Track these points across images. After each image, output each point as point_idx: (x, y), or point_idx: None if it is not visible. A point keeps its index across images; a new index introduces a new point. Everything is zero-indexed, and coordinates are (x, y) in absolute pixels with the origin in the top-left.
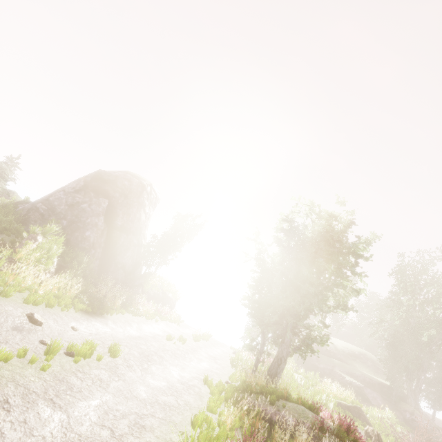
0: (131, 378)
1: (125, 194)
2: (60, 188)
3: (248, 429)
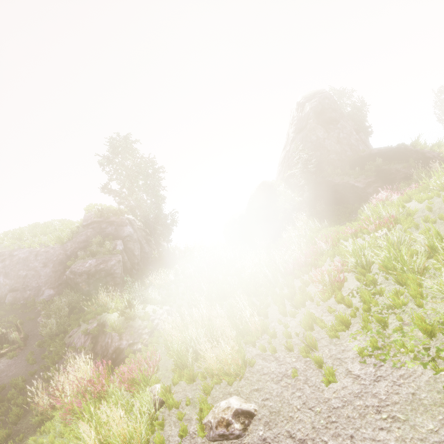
0: None
1: (333, 109)
2: (317, 141)
3: None
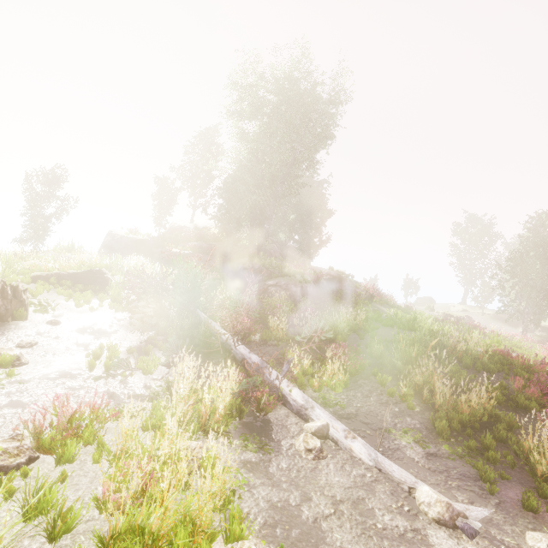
0: None
1: None
2: None
3: None
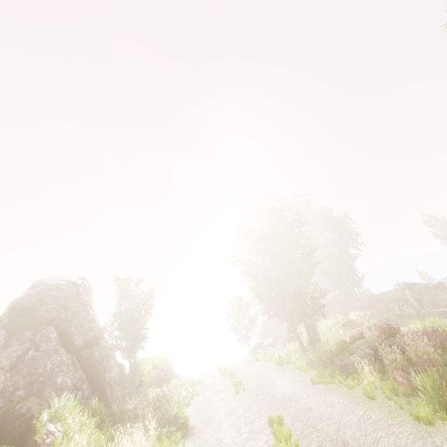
0: (309, 422)
1: (63, 306)
2: None
3: (377, 374)
